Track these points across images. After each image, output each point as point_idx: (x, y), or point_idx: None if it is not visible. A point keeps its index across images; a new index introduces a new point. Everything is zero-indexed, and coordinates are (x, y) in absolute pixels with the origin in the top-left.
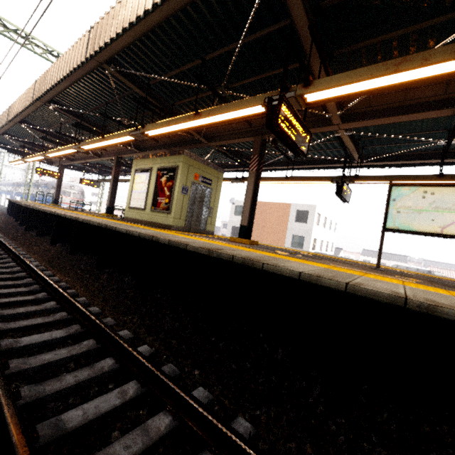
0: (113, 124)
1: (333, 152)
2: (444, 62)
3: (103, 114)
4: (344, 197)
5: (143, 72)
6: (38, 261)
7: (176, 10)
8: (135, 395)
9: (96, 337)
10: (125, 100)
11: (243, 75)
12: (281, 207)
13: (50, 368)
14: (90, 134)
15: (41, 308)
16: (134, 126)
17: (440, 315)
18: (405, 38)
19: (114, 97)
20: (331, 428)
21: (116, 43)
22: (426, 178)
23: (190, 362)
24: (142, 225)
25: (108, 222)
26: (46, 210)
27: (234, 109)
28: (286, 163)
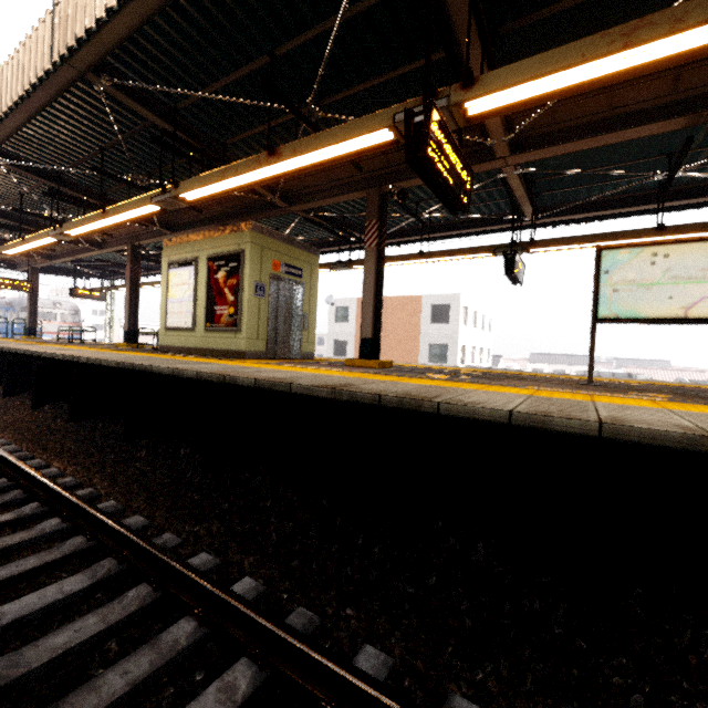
0: (118, 187)
1: (490, 207)
2: None
3: (98, 170)
4: (516, 276)
5: (163, 86)
6: (14, 441)
7: None
8: (252, 690)
9: (150, 578)
10: (135, 142)
11: (344, 80)
12: (408, 302)
13: (69, 662)
14: (78, 208)
15: (33, 536)
16: (158, 186)
17: None
18: None
19: (115, 138)
20: (612, 681)
21: (108, 30)
22: (640, 234)
23: (333, 596)
24: (194, 357)
25: (134, 358)
26: (16, 350)
27: (341, 138)
28: (415, 232)
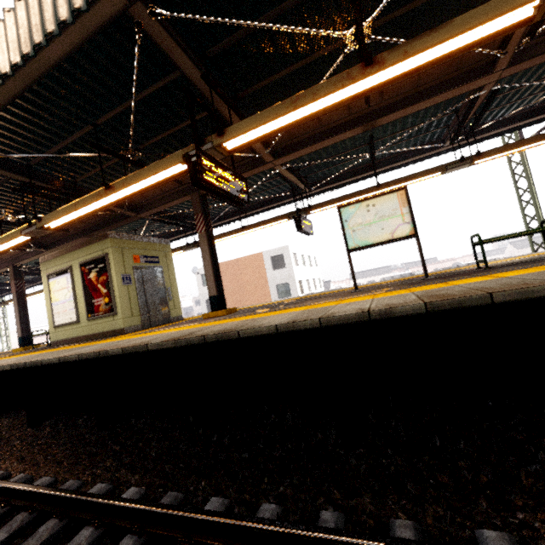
0: None
1: (281, 188)
2: (330, 95)
3: None
4: (306, 230)
5: (15, 152)
6: None
7: (37, 77)
8: None
9: (56, 513)
10: None
11: (151, 132)
12: (253, 259)
13: None
14: None
15: None
16: (25, 222)
17: (396, 314)
18: (297, 73)
19: None
20: (352, 463)
21: None
22: (368, 191)
23: (194, 478)
24: (82, 343)
25: (27, 357)
26: None
27: (152, 173)
28: (238, 212)
